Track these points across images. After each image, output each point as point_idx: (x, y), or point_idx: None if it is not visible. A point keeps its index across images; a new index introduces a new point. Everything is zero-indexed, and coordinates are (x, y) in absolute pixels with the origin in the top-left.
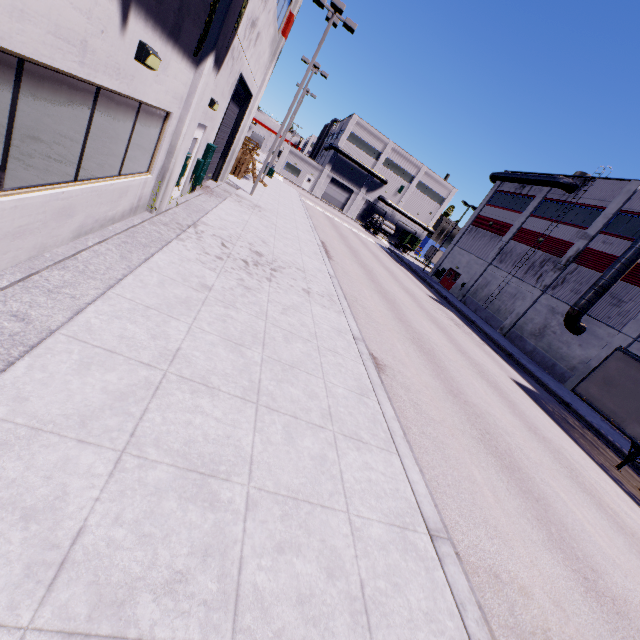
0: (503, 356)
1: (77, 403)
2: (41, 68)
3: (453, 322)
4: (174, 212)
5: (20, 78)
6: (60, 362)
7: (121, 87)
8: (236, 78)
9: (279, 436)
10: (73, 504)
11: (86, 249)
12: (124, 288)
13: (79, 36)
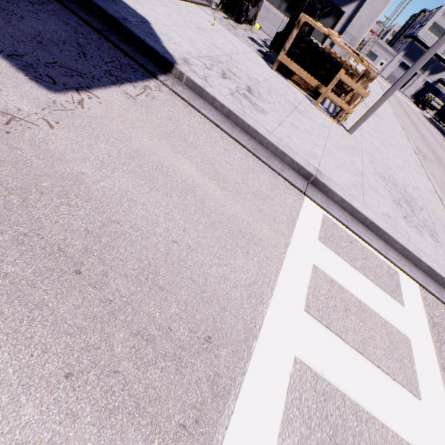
0: None
1: None
2: None
3: None
4: None
5: None
6: None
7: None
8: None
9: None
10: None
11: None
12: None
13: None
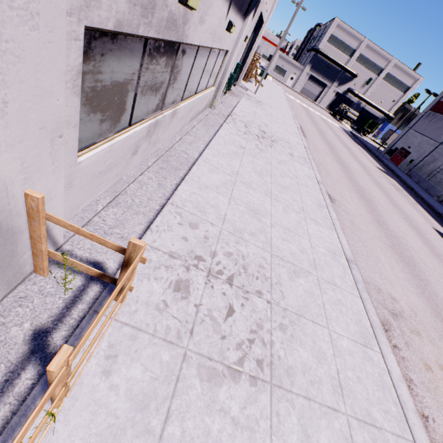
0: (432, 214)
1: (213, 182)
2: (201, 47)
3: (393, 187)
4: (219, 108)
5: (197, 54)
6: (204, 169)
7: (218, 46)
8: (258, 16)
9: (281, 210)
10: (221, 208)
11: (193, 127)
12: (213, 145)
13: (215, 30)
